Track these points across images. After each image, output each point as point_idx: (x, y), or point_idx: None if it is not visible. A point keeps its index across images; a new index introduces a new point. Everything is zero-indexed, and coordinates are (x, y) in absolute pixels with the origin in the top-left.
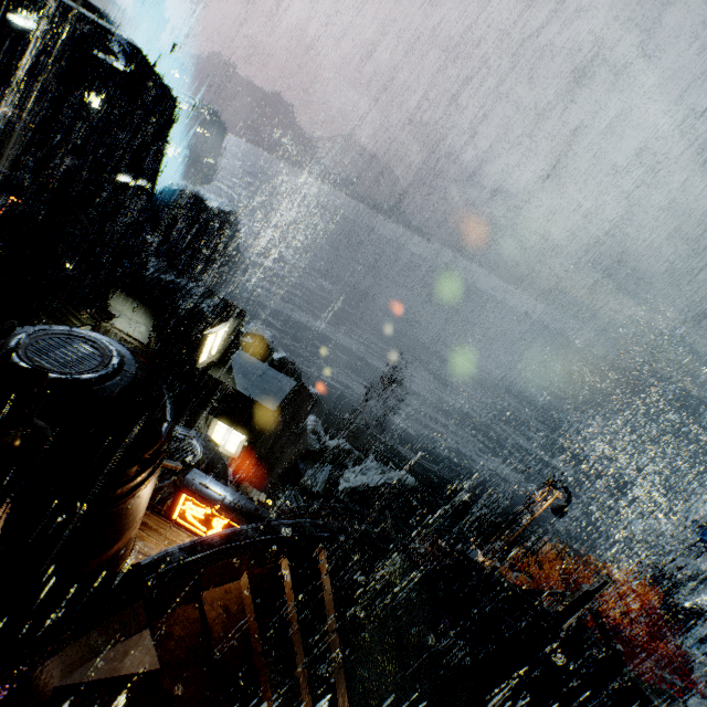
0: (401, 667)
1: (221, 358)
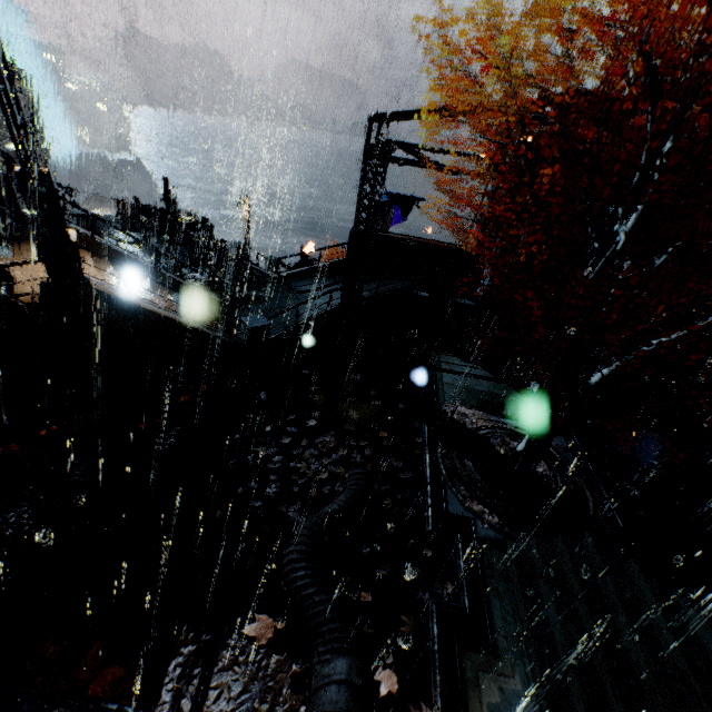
0: None
1: None
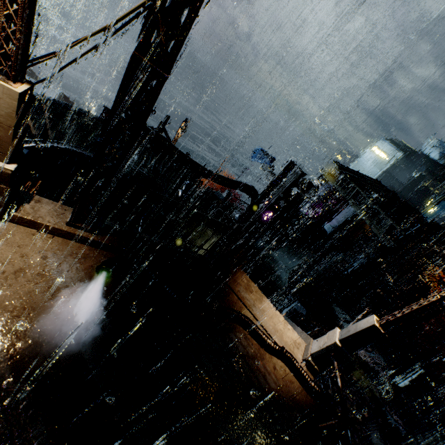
0: (79, 133)
1: None
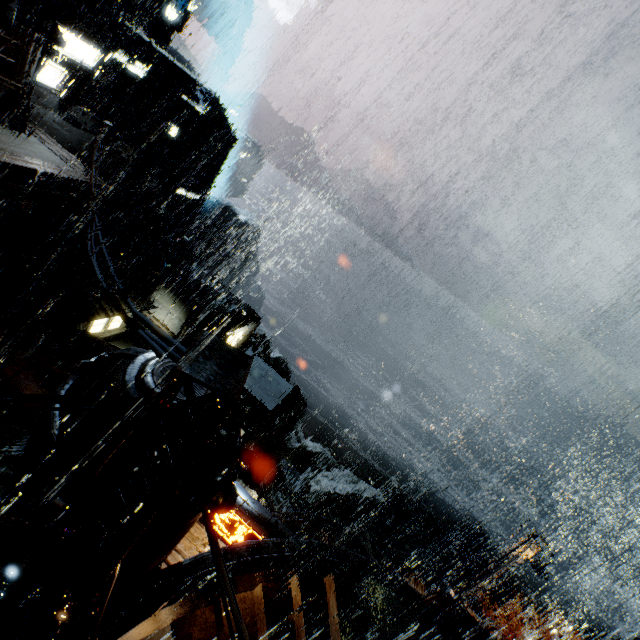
0: None
1: None
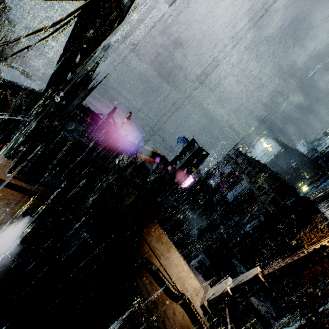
0: None
1: None
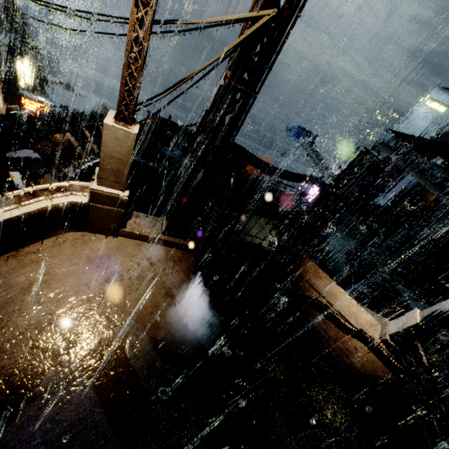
0: None
1: (36, 87)
